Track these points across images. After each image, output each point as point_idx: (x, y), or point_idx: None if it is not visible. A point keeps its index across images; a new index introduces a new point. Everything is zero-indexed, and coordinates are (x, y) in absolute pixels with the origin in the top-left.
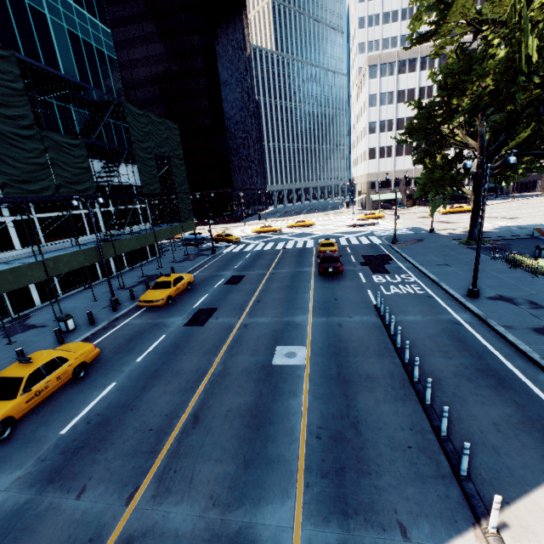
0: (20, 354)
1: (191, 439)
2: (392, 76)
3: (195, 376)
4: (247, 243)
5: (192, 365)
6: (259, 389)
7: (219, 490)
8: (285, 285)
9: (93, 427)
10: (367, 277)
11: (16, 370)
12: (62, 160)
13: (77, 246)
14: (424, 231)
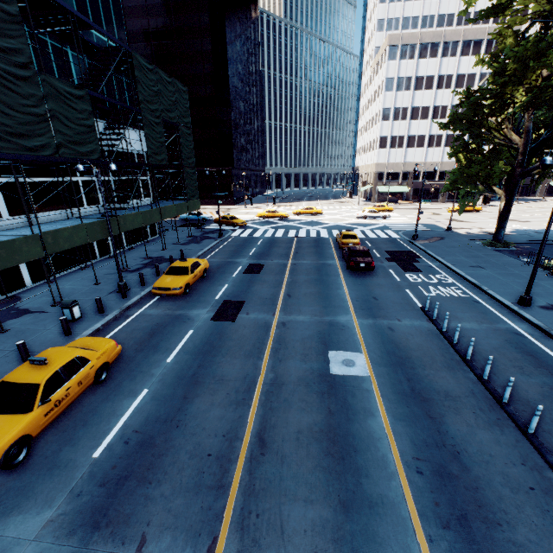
0: (22, 348)
1: (264, 469)
2: (412, 60)
3: (243, 385)
4: (255, 228)
5: (236, 371)
6: (327, 405)
7: (322, 544)
8: (312, 278)
9: (134, 448)
10: (400, 275)
11: (28, 373)
12: (63, 113)
13: (74, 218)
14: (440, 229)
